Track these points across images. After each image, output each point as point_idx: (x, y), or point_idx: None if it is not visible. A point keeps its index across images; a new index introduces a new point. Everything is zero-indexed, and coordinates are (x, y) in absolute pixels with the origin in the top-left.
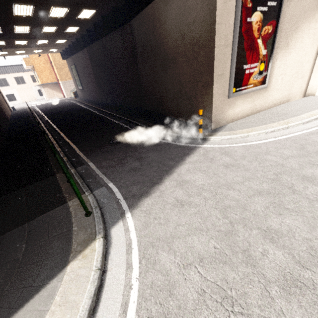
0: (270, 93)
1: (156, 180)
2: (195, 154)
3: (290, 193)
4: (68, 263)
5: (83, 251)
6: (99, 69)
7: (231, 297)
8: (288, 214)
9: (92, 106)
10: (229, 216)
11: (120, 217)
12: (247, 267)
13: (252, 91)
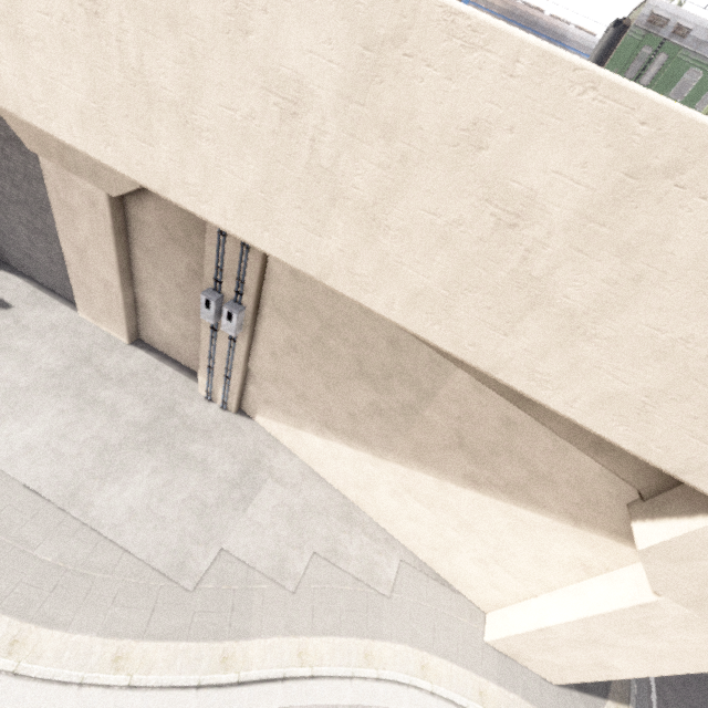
0: None
1: None
2: None
3: None
4: (608, 699)
5: (618, 703)
6: None
7: None
8: None
9: None
10: None
11: None
12: None
13: None
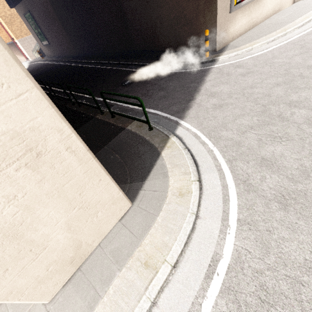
0: (264, 2)
1: (188, 98)
2: (211, 74)
3: (300, 79)
4: (160, 153)
5: (166, 145)
6: (66, 11)
7: (278, 136)
8: (302, 91)
9: (72, 60)
10: (260, 103)
11: (177, 125)
12: (283, 122)
13: (250, 1)
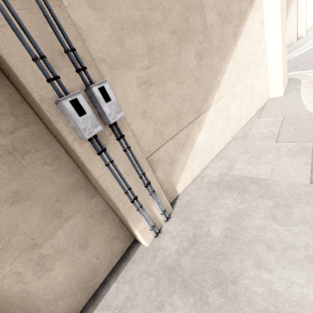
0: None
1: None
2: None
3: None
4: None
5: None
6: None
7: None
8: None
9: None
10: None
11: None
12: None
13: None
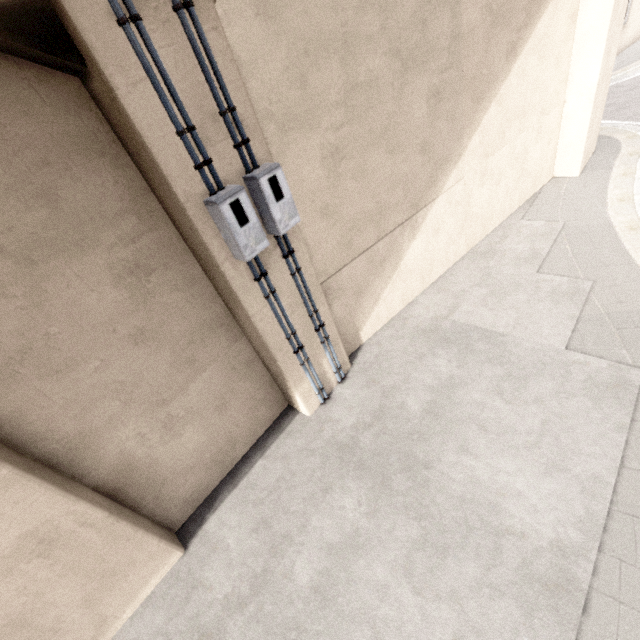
0: (626, 31)
1: None
2: None
3: None
4: None
5: None
6: None
7: None
8: None
9: None
10: None
11: None
12: None
13: None
